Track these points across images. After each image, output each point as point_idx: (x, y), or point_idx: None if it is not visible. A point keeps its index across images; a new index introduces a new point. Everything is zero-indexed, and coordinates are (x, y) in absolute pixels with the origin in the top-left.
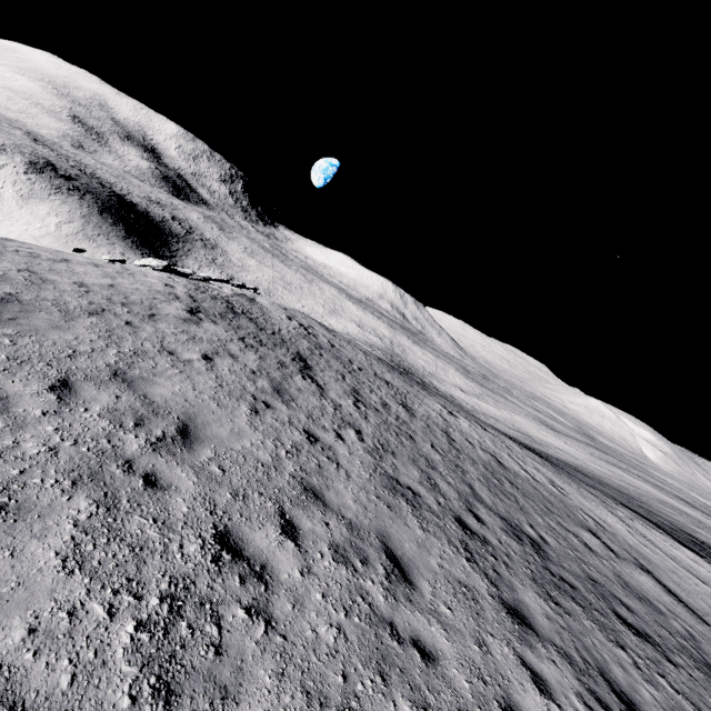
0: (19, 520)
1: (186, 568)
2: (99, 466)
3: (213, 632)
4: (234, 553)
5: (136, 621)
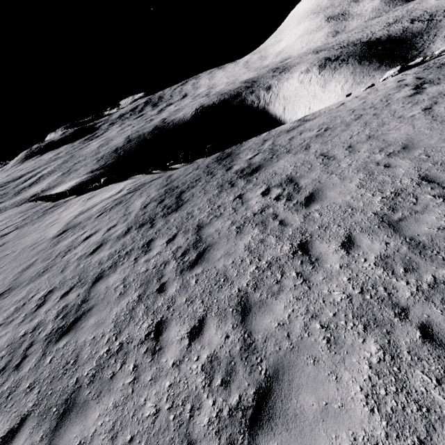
0: (344, 180)
1: (402, 186)
2: (365, 166)
3: (413, 200)
4: (429, 182)
5: (381, 197)
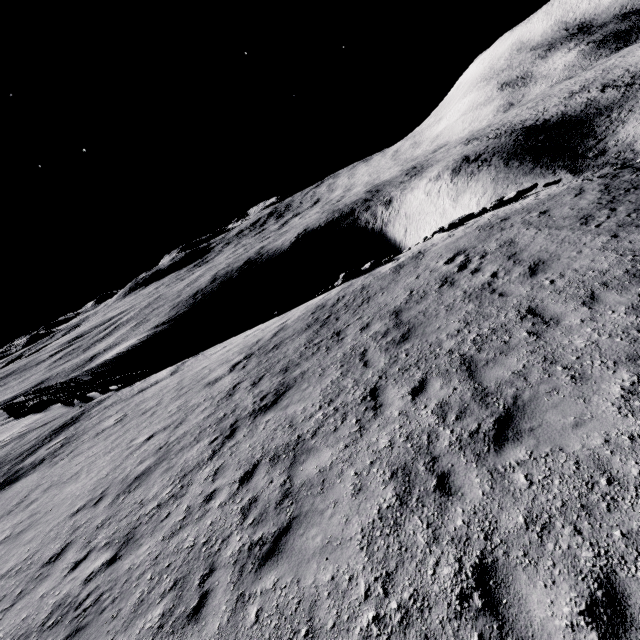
0: None
1: None
2: None
3: None
4: None
5: None
